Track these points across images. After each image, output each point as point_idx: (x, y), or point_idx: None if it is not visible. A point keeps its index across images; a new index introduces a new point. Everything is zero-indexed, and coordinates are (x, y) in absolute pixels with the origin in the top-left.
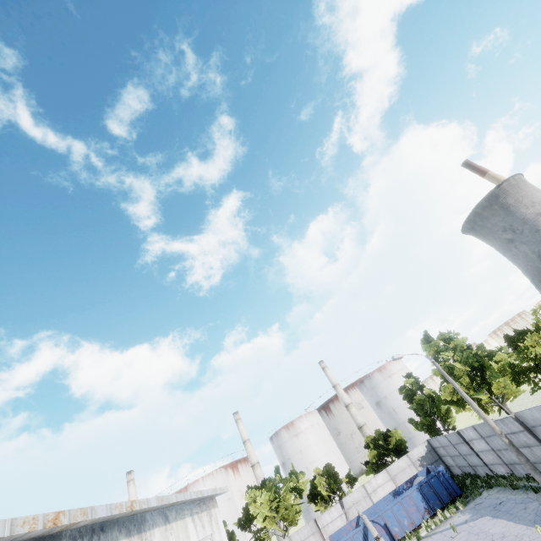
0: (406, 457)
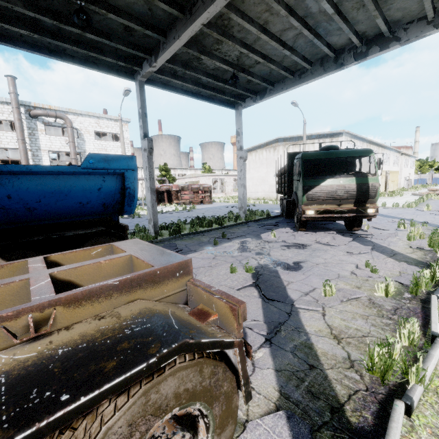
0: None
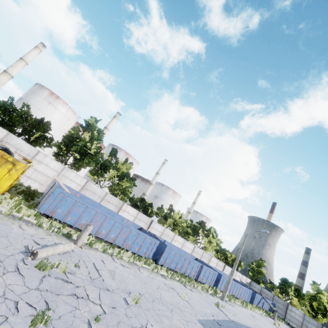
0: (246, 278)
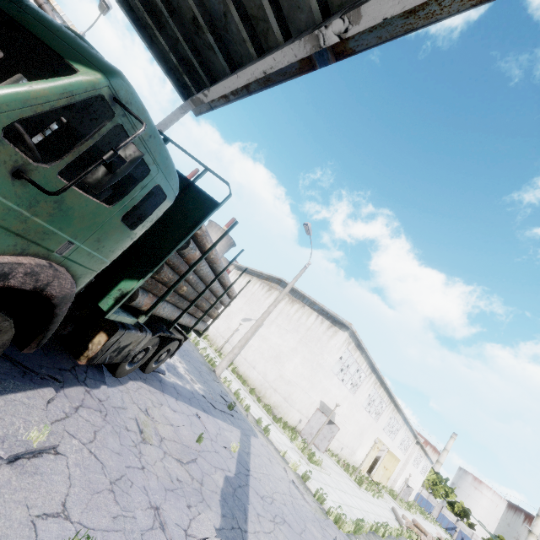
0: None
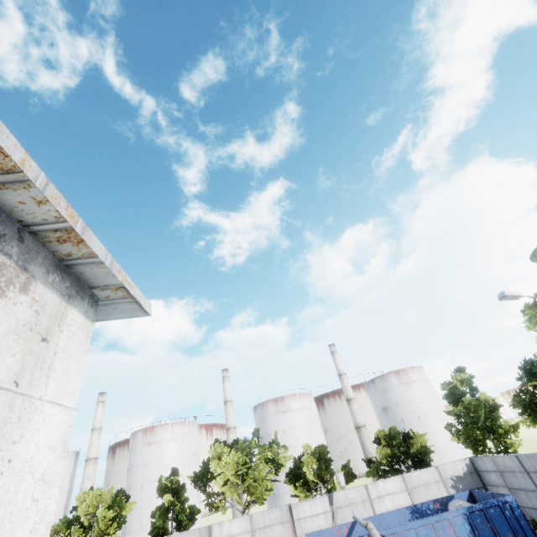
0: (434, 470)
